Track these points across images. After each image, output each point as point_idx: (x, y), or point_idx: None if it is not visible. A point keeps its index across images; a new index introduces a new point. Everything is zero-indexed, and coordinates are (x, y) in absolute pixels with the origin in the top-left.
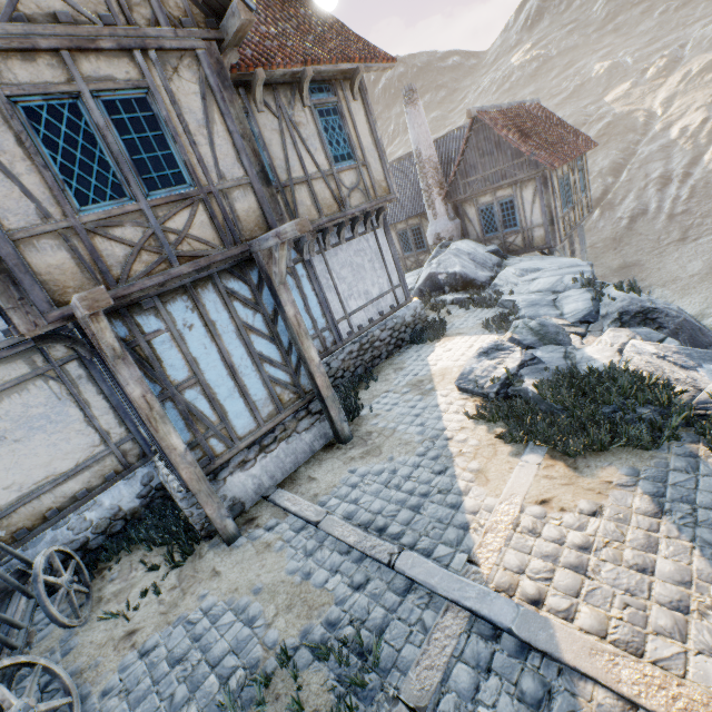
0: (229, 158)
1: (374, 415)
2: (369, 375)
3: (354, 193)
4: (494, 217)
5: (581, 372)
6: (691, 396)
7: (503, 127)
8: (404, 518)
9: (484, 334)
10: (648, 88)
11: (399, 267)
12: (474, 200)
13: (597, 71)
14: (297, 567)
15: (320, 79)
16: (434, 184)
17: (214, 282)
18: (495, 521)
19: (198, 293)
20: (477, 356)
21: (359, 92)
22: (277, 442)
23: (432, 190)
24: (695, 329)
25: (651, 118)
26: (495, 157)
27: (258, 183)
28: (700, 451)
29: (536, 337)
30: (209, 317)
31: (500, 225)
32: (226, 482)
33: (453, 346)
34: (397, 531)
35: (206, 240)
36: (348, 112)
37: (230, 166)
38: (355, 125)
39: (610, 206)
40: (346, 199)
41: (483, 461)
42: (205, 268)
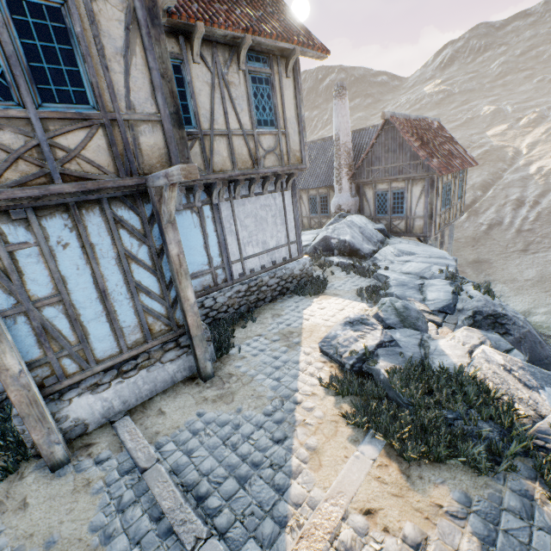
0: (143, 92)
1: (240, 357)
2: (250, 315)
3: (269, 155)
4: (386, 202)
5: (432, 364)
6: (532, 421)
7: (408, 132)
8: (227, 490)
9: (356, 300)
10: (519, 132)
11: (298, 227)
12: (373, 185)
13: (485, 111)
14: (102, 524)
15: (260, 50)
16: (345, 165)
17: (102, 206)
18: (315, 524)
19: (82, 213)
20: (343, 324)
21: (293, 71)
22: (138, 369)
23: (342, 169)
24: (536, 341)
25: (517, 154)
26: (397, 155)
27: (169, 122)
28: (536, 492)
29: (399, 318)
30: (89, 239)
31: (389, 209)
32: (71, 402)
33: (327, 305)
34: (215, 505)
35: (99, 165)
36: (279, 86)
37: (143, 100)
38: (283, 97)
39: (475, 213)
40: (261, 159)
41: (322, 439)
42: (92, 191)
